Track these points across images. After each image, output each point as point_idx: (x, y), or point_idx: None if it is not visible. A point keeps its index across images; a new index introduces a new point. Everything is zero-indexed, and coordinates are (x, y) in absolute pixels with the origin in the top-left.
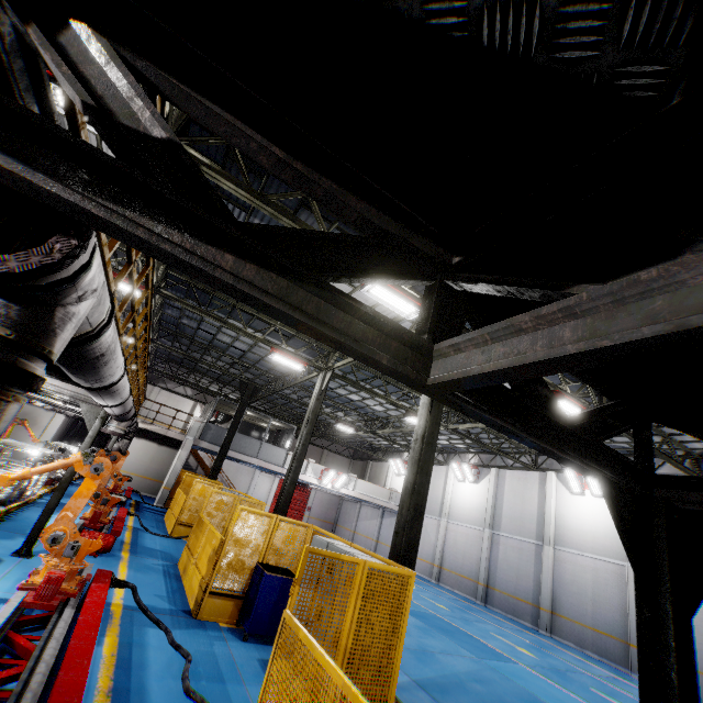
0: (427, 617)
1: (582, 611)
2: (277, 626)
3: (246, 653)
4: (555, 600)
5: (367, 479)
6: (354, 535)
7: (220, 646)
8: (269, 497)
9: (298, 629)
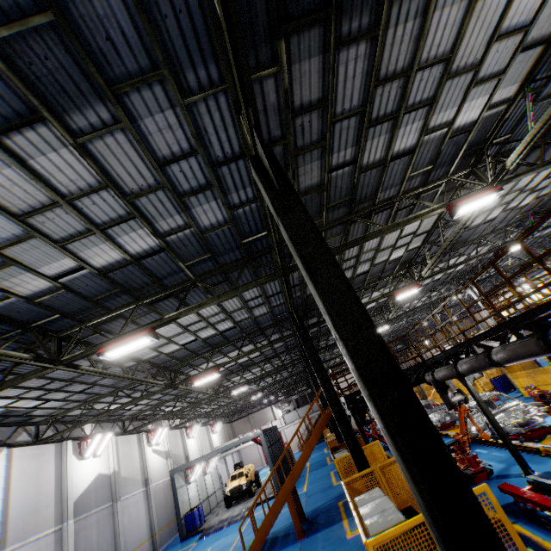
0: None
1: None
2: (510, 387)
3: (509, 394)
4: None
5: (479, 325)
6: None
7: (502, 397)
8: None
9: (512, 374)
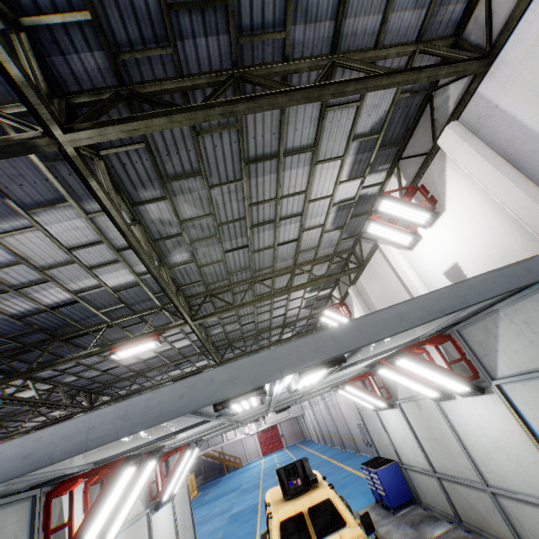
0: (249, 487)
1: (331, 430)
2: None
3: None
4: (328, 429)
5: None
6: (306, 434)
7: None
8: (257, 446)
9: None
